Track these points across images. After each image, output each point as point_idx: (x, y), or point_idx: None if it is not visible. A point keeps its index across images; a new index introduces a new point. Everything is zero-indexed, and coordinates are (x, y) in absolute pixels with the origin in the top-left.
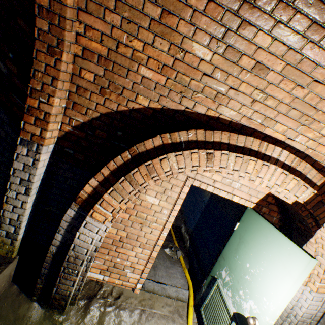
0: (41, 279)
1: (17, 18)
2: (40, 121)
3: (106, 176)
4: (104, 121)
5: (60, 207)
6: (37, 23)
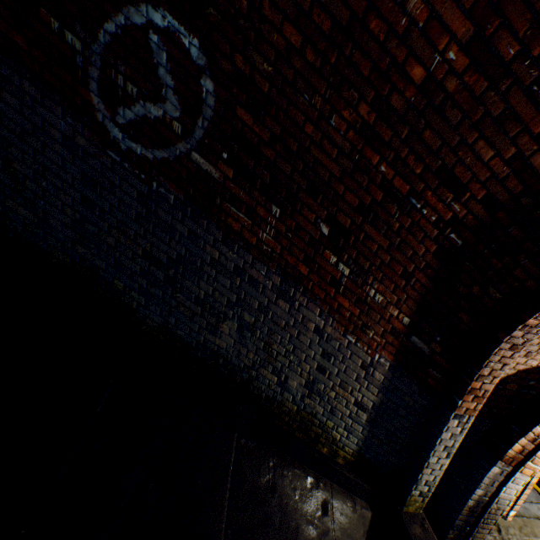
0: (452, 529)
1: (457, 312)
2: (477, 397)
3: (535, 434)
4: (517, 375)
5: (451, 455)
6: (512, 333)
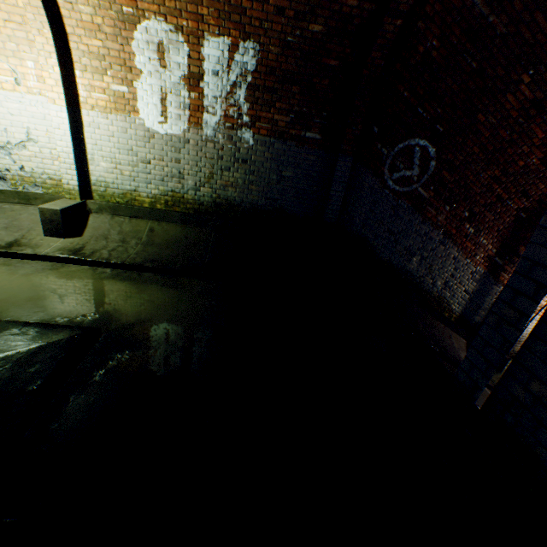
0: None
1: (517, 245)
2: None
3: (546, 298)
4: None
5: None
6: None
